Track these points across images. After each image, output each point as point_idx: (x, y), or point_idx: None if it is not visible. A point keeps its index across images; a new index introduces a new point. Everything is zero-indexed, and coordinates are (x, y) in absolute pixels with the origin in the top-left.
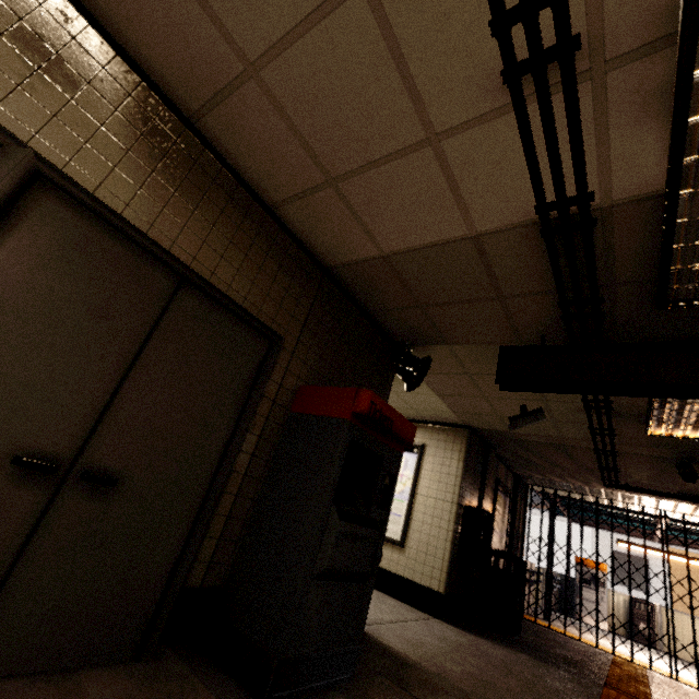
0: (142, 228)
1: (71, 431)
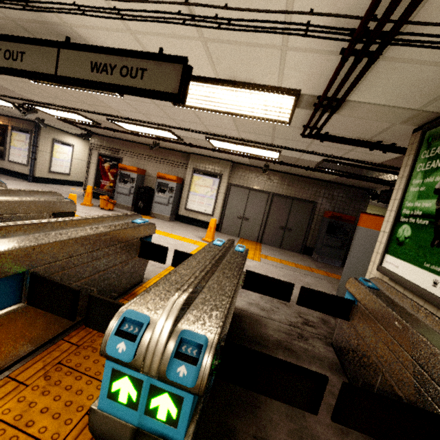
0: (285, 194)
1: (284, 224)
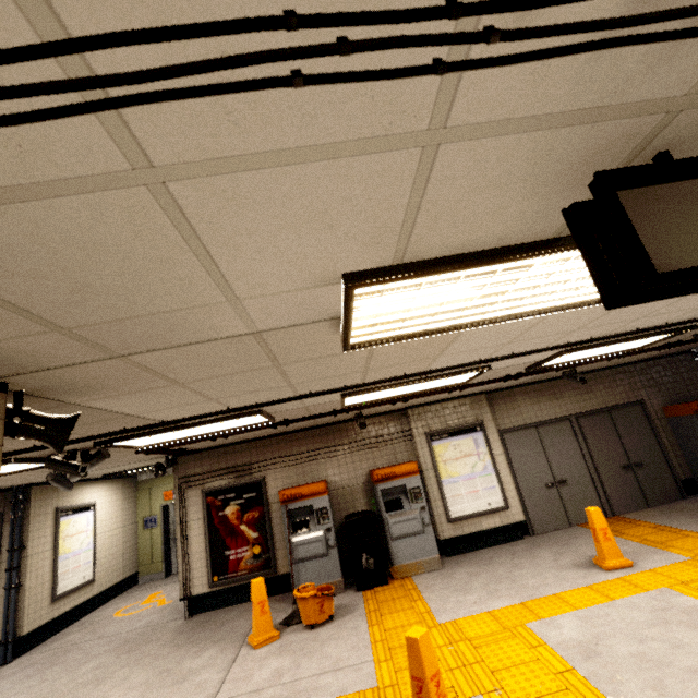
0: (591, 408)
1: (624, 458)
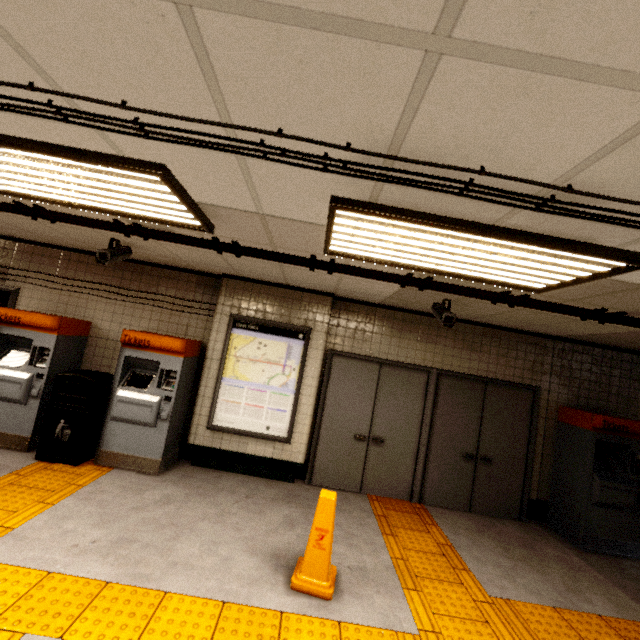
0: (466, 371)
1: (472, 445)
